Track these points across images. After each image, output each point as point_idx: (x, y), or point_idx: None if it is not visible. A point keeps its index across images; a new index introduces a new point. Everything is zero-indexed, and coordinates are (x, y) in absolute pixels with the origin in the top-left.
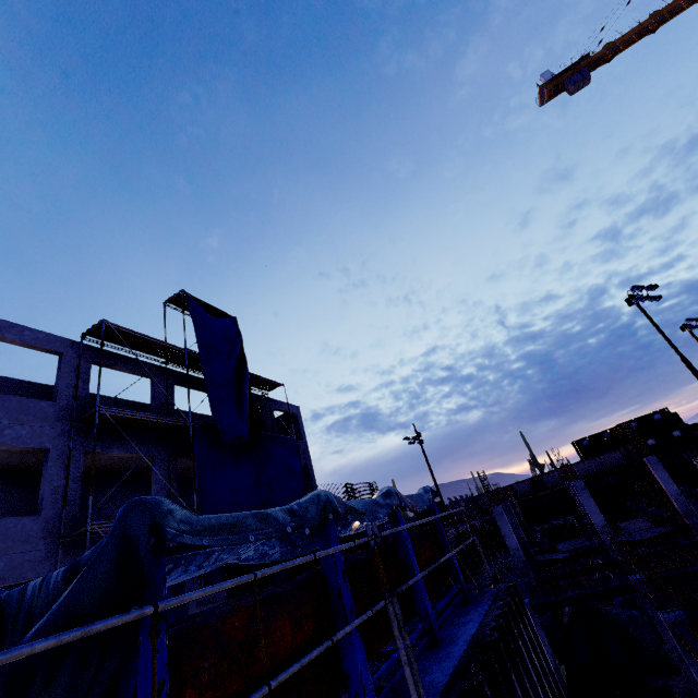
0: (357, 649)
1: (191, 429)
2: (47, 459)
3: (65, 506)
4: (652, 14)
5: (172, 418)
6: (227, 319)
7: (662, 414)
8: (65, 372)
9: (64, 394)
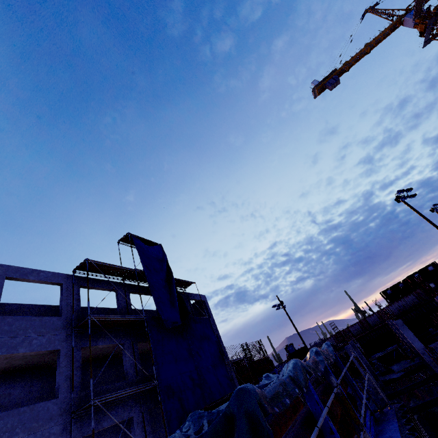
0: None
1: (145, 321)
2: (59, 357)
3: (73, 389)
4: (366, 45)
5: (133, 316)
6: (156, 246)
7: (433, 266)
8: (65, 295)
9: (66, 310)
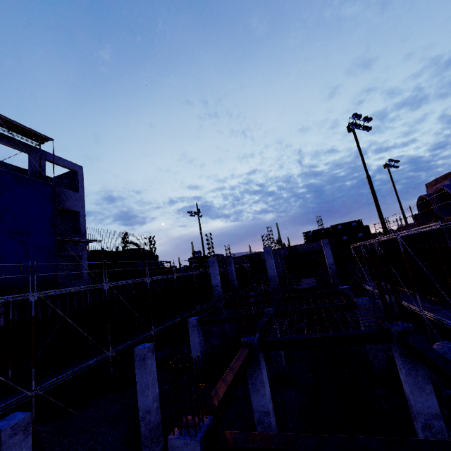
0: None
1: None
2: None
3: None
4: None
5: None
6: None
7: (357, 223)
8: None
9: None
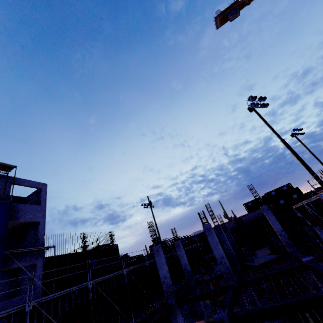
0: None
1: None
2: None
3: None
4: None
5: None
6: None
7: (287, 187)
8: None
9: None
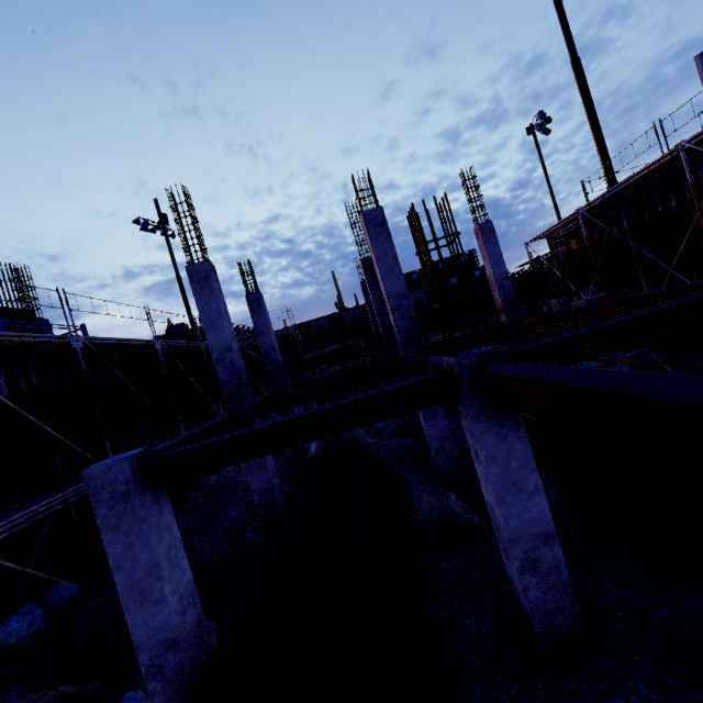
0: None
1: None
2: None
3: None
4: None
5: None
6: None
7: (469, 256)
8: None
9: None
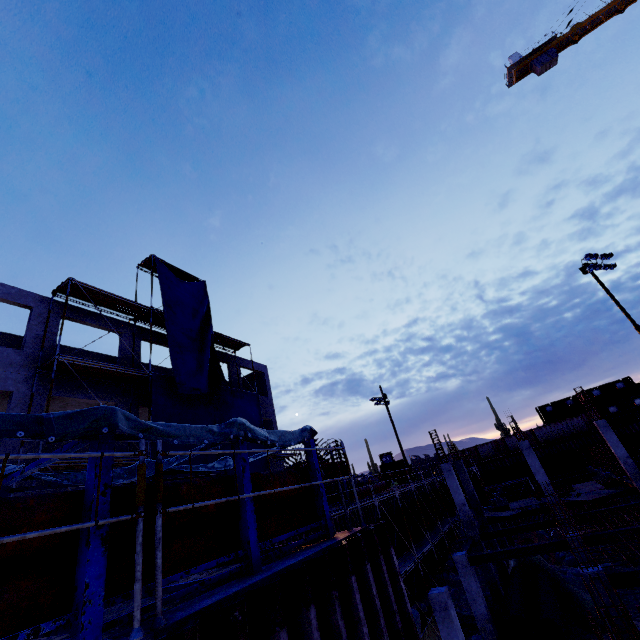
0: (92, 562)
1: (150, 379)
2: (10, 401)
3: (24, 443)
4: None
5: (132, 369)
6: (196, 282)
7: (625, 383)
8: (35, 324)
9: (32, 343)
